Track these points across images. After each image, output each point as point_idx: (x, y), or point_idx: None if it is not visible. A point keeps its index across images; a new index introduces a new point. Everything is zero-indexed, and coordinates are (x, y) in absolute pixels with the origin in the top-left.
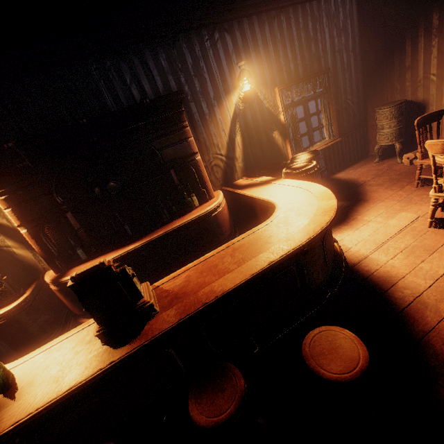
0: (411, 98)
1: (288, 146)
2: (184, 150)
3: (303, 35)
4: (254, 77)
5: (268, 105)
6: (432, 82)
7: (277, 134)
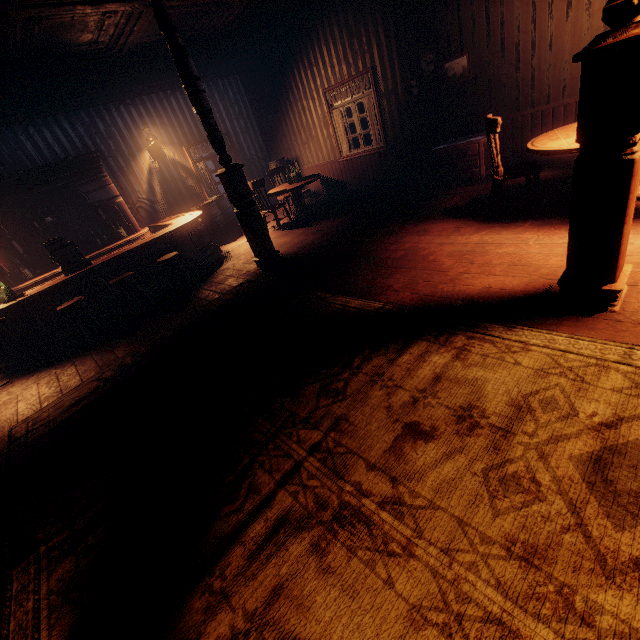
0: (291, 156)
1: (205, 192)
2: (107, 194)
3: None
4: (162, 139)
5: (180, 160)
6: (295, 146)
7: (193, 183)
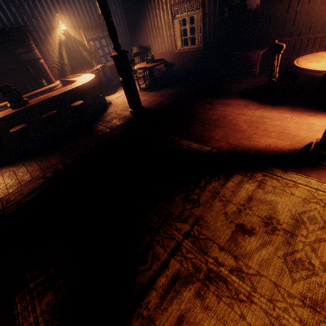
0: (145, 44)
1: (94, 61)
2: (33, 56)
3: (91, 4)
4: (67, 22)
5: (79, 38)
6: (149, 38)
7: (86, 54)
